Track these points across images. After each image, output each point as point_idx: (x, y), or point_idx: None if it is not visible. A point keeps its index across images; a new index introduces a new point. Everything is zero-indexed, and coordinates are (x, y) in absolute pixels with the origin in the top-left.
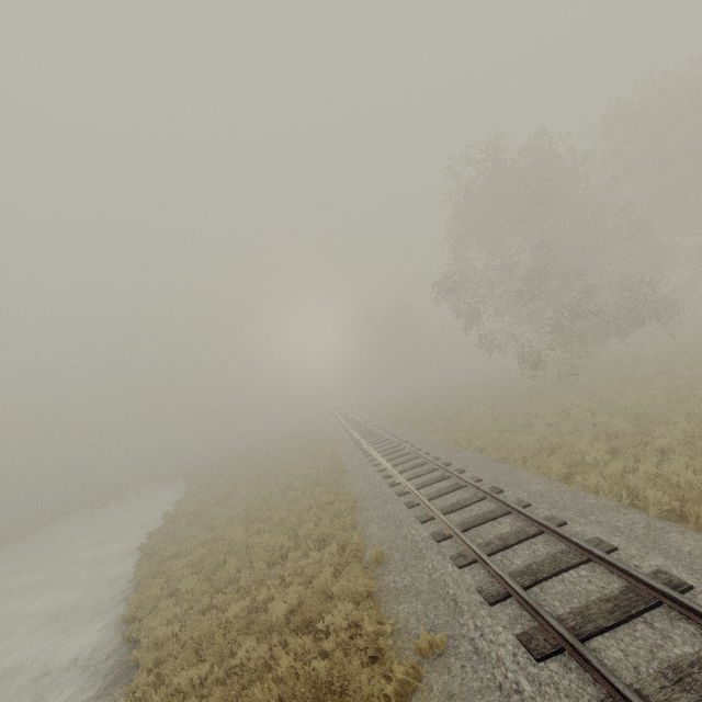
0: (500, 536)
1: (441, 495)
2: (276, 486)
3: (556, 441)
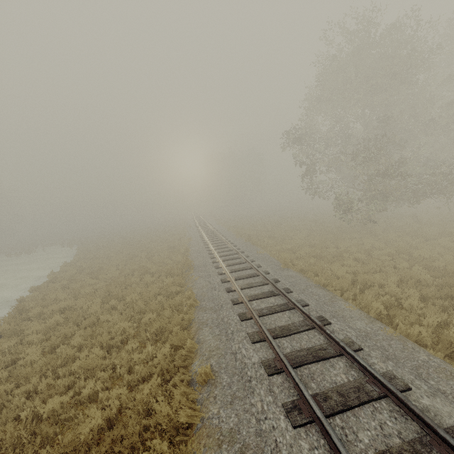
0: (338, 389)
1: (271, 313)
2: (138, 268)
3: (369, 278)
